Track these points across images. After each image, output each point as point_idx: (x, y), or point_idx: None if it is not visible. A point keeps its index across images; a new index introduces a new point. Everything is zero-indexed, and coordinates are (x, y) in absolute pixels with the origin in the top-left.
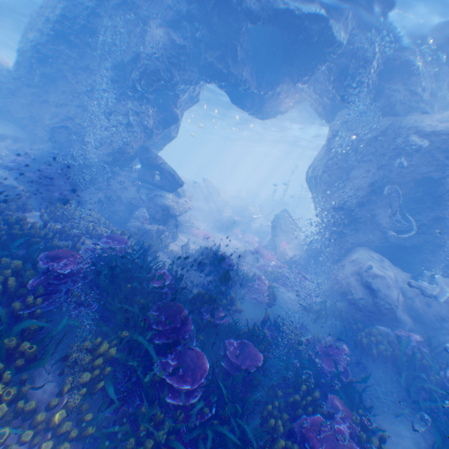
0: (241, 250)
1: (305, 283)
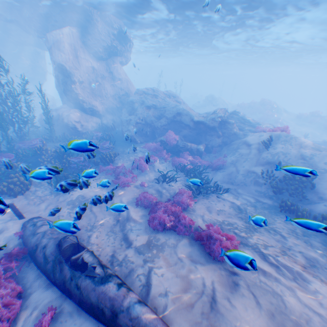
0: None
1: None
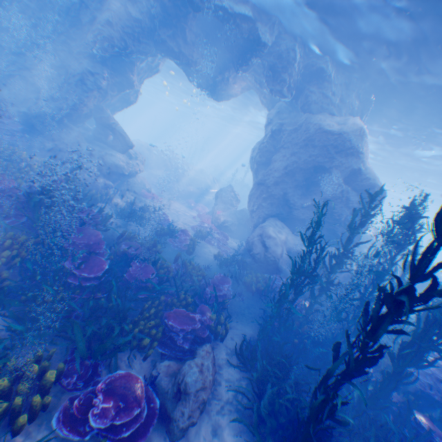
0: (186, 215)
1: (226, 243)
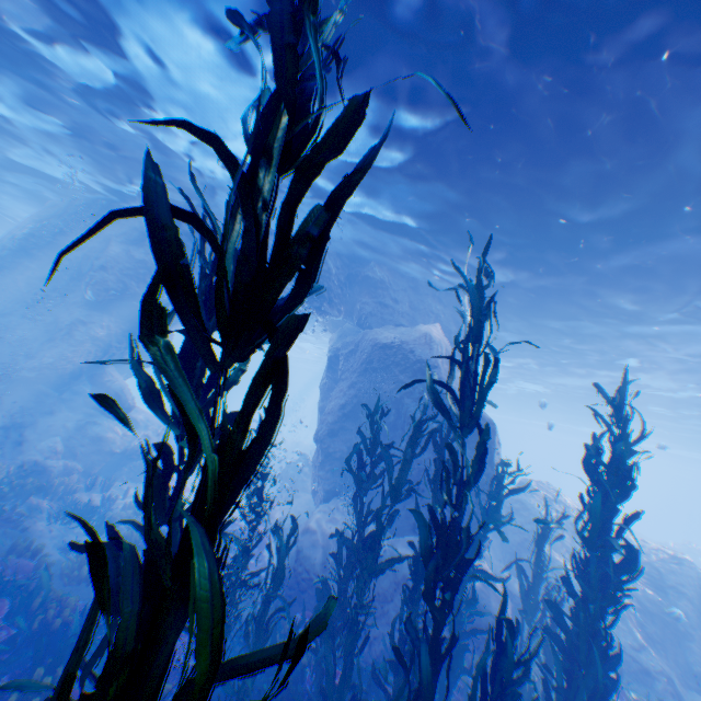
0: None
1: (260, 556)
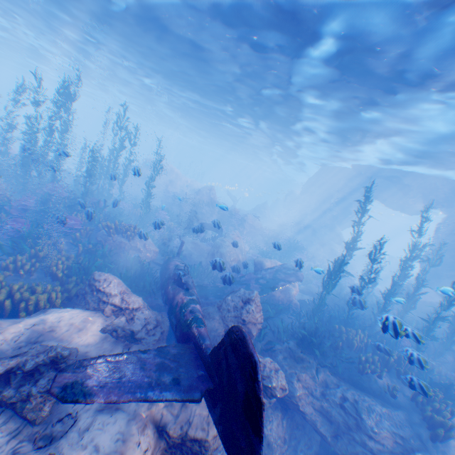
0: None
1: None
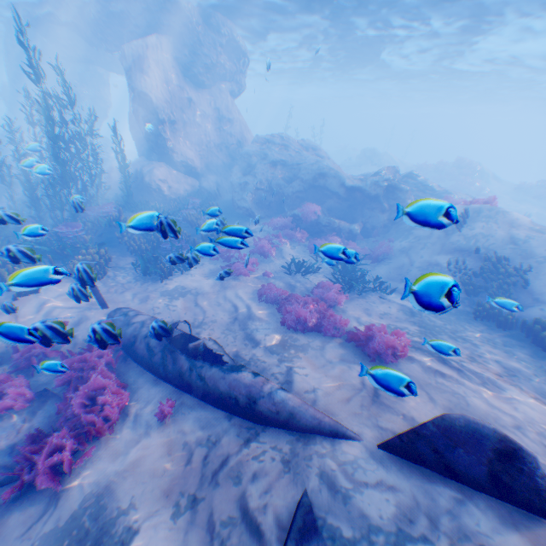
0: None
1: None
